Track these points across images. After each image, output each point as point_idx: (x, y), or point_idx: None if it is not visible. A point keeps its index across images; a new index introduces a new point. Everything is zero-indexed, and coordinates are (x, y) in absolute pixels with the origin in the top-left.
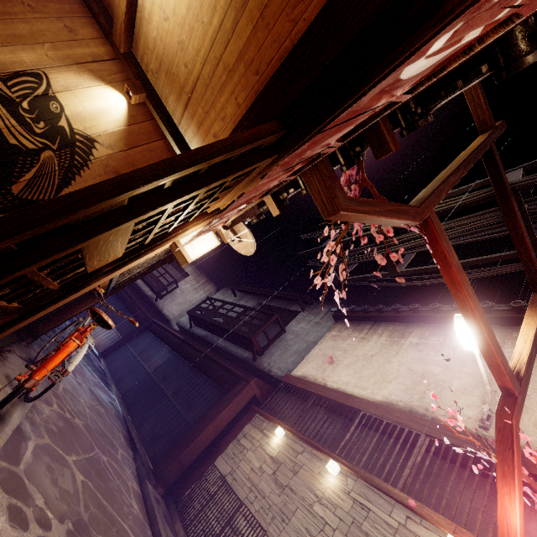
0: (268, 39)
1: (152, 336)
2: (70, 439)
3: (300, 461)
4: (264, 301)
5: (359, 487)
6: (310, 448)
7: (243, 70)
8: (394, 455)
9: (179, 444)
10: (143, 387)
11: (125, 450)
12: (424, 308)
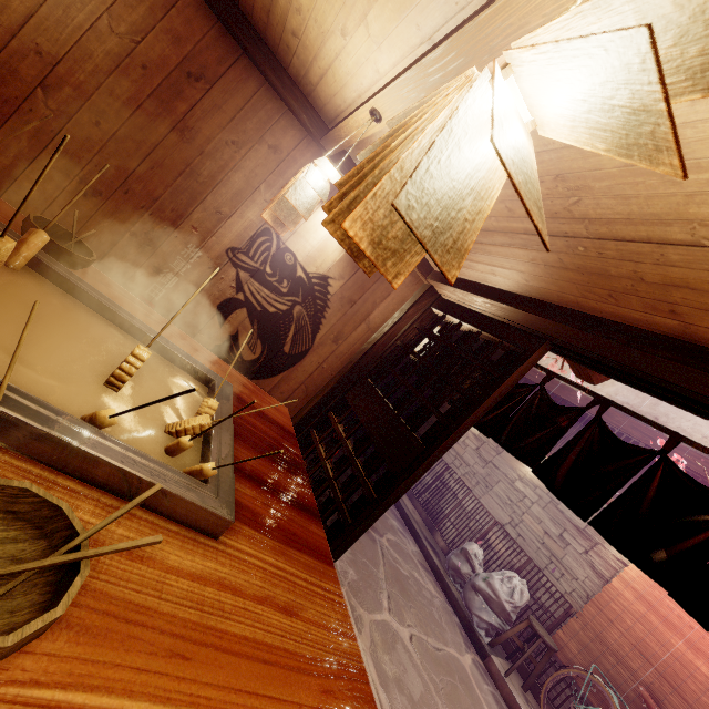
0: (547, 279)
1: None
2: None
3: None
4: None
5: None
6: None
7: (509, 267)
8: None
9: None
10: None
11: None
12: None
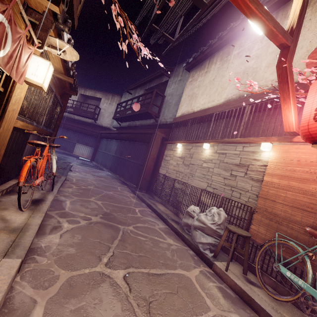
0: None
1: (105, 140)
2: (89, 193)
3: (192, 152)
4: (147, 87)
5: (220, 147)
6: (195, 144)
7: None
8: (234, 124)
9: (140, 174)
10: (115, 162)
11: (122, 187)
12: (237, 23)
